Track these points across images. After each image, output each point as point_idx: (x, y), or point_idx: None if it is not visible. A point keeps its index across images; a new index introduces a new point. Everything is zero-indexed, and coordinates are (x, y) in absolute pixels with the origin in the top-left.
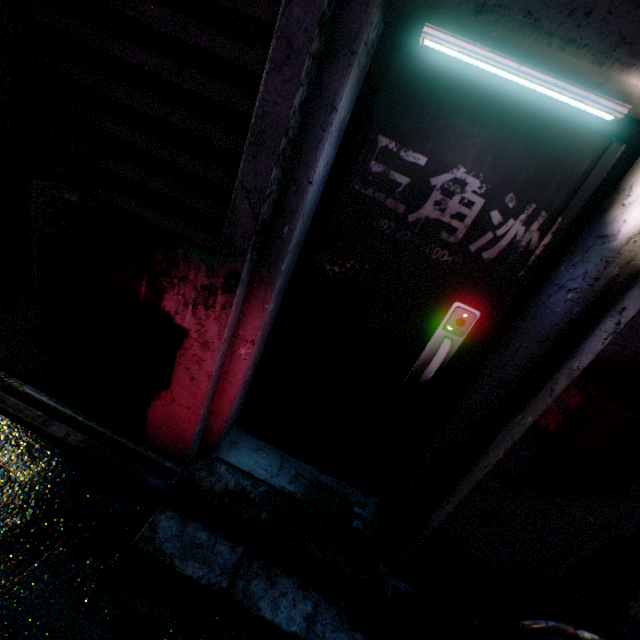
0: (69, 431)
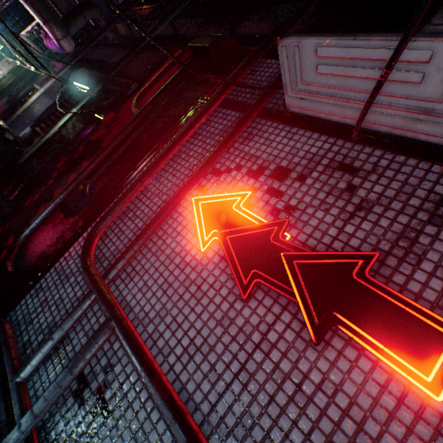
0: None
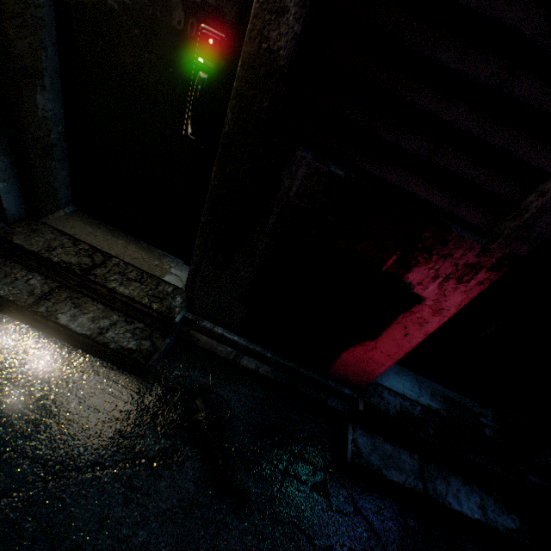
0: (257, 364)
